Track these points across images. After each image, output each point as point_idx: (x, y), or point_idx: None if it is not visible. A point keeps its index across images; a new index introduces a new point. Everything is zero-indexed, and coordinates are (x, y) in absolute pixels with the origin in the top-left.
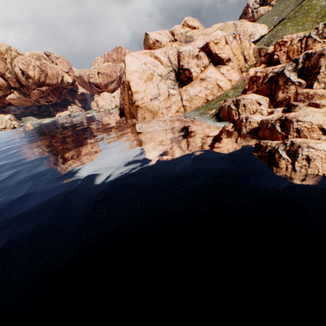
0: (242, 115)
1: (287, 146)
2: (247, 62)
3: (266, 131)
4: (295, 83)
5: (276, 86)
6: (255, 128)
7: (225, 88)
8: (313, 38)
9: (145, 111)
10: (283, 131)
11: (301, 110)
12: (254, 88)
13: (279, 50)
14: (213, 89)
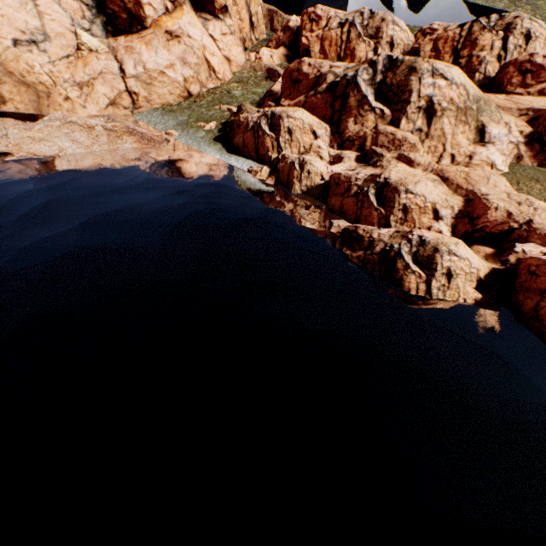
0: (291, 154)
1: (413, 246)
2: (254, 32)
3: (349, 200)
4: (376, 111)
5: (345, 106)
6: (319, 186)
7: (223, 75)
8: (358, 30)
9: (3, 78)
10: (381, 206)
11: (393, 167)
12: (298, 96)
13: (310, 29)
14: (200, 70)
